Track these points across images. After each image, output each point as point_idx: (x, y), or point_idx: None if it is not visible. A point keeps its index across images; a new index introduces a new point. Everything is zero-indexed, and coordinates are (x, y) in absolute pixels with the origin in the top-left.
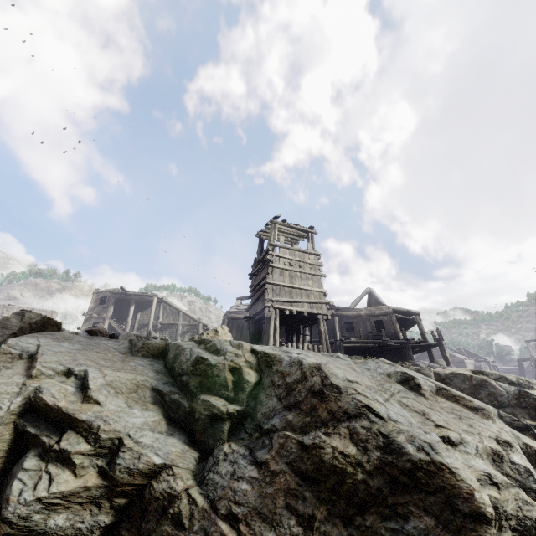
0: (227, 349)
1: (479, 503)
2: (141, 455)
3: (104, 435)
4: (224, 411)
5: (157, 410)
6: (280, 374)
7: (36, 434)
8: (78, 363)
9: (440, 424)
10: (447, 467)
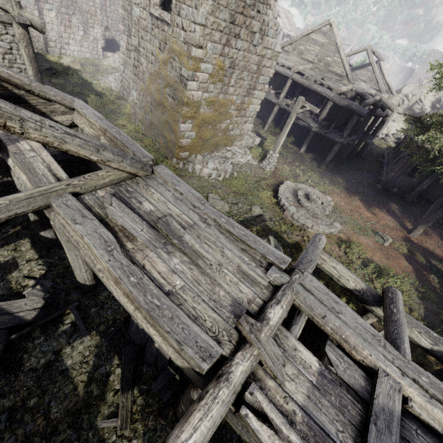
0: None
1: None
2: (425, 107)
3: (423, 104)
4: (436, 107)
5: (431, 104)
6: None
7: (417, 102)
8: (426, 95)
9: None
10: None
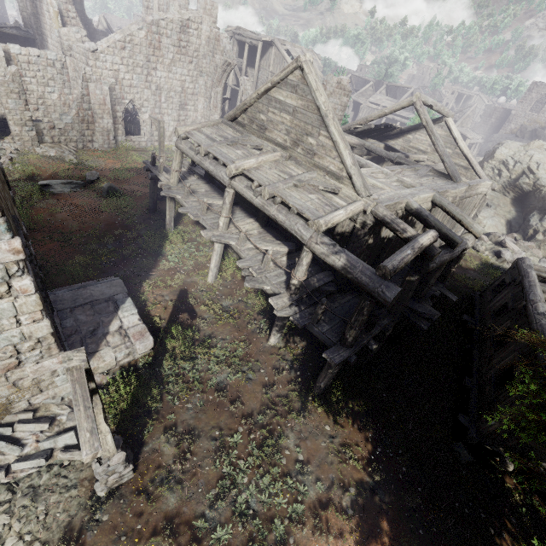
0: None
1: None
2: (541, 183)
3: (536, 177)
4: None
5: None
6: None
7: (526, 172)
8: (539, 161)
9: None
10: None
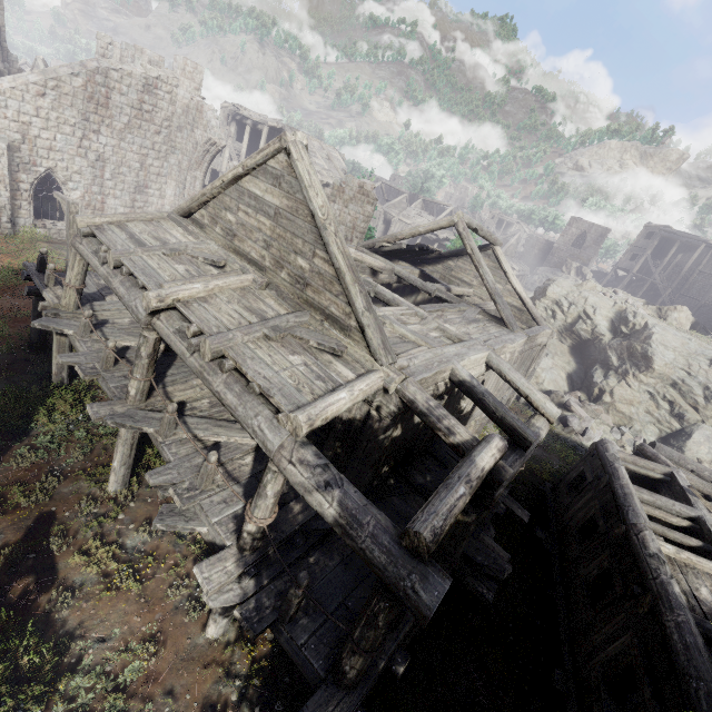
0: (636, 318)
1: (652, 365)
2: (600, 330)
3: (594, 323)
4: (623, 331)
5: (609, 324)
6: (644, 331)
7: (582, 317)
8: (595, 305)
9: (691, 369)
10: (652, 359)
